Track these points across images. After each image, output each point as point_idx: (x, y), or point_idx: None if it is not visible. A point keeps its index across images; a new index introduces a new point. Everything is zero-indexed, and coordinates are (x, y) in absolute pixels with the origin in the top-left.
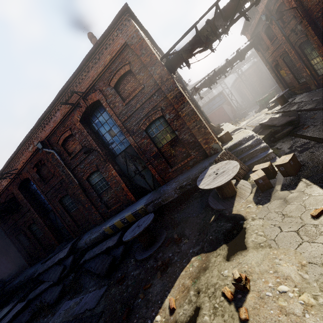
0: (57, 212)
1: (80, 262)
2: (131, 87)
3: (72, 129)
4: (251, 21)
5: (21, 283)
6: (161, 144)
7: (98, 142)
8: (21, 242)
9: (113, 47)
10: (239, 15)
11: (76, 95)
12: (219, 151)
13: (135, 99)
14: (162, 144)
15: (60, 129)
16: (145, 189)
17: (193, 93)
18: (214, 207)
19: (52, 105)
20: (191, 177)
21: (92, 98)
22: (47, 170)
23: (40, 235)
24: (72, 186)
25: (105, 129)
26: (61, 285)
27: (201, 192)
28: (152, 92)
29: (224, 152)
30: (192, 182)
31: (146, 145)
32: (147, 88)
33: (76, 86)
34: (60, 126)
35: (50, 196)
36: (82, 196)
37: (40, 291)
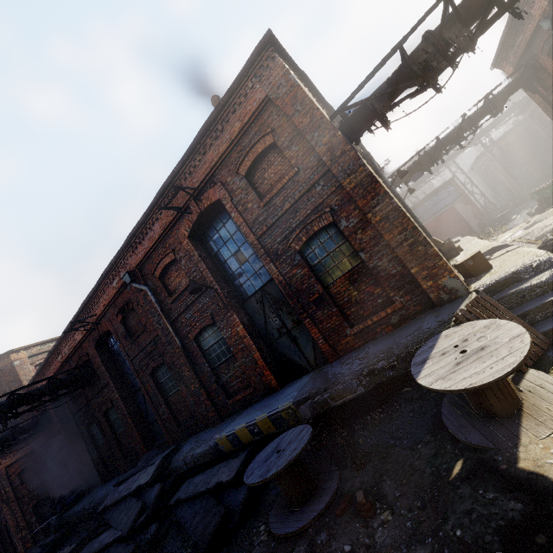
0: (147, 394)
1: (170, 502)
2: (275, 173)
3: (176, 251)
4: (515, 38)
5: (85, 512)
6: (331, 278)
7: (216, 273)
8: (94, 437)
9: (245, 107)
10: (499, 11)
11: (185, 194)
12: (462, 294)
13: (281, 194)
14: (332, 277)
15: (158, 251)
16: (298, 365)
17: (395, 183)
18: (460, 437)
19: (149, 213)
20: (396, 352)
21: (208, 197)
22: (137, 320)
23: (121, 430)
24: (172, 350)
25: (229, 250)
26: (132, 547)
27: (419, 386)
28: (313, 178)
29: (478, 299)
30: (399, 363)
31: (301, 279)
32: (303, 173)
33: (186, 178)
34: (158, 247)
35: (138, 364)
36: (186, 368)
37: (99, 547)
